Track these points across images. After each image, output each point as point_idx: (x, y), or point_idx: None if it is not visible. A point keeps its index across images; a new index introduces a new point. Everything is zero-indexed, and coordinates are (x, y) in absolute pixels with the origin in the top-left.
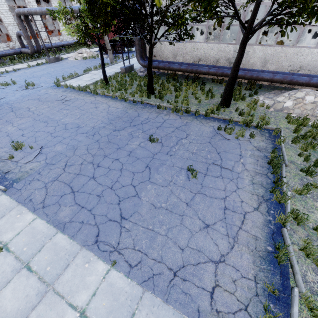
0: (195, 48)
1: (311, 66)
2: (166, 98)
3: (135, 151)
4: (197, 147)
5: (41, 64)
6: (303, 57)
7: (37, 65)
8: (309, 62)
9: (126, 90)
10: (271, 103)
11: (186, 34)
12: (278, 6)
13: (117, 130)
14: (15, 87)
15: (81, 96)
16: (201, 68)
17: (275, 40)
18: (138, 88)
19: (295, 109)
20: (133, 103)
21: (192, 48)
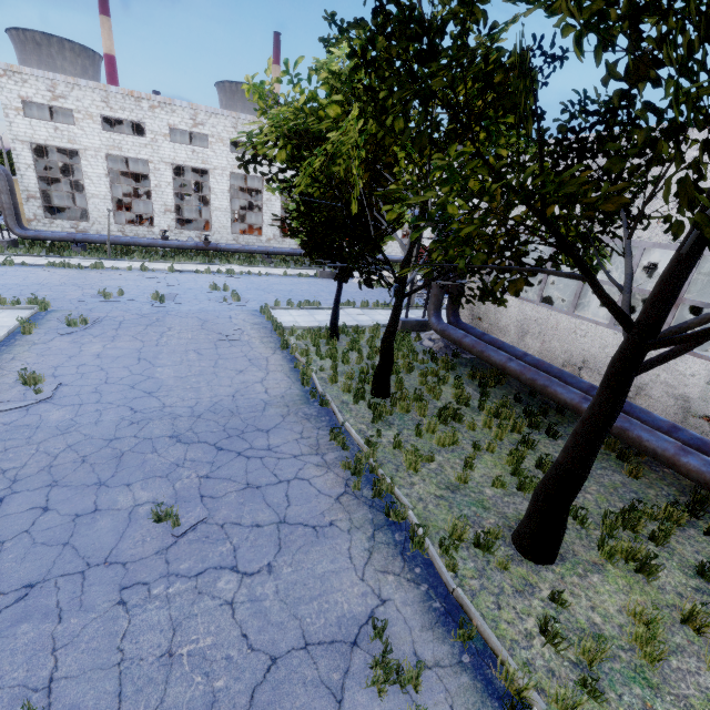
0: (579, 332)
1: None
2: (394, 422)
3: (101, 517)
4: (211, 642)
5: (306, 276)
6: None
7: (298, 276)
8: None
9: (336, 363)
10: None
11: (486, 290)
12: None
13: (177, 439)
14: (218, 295)
15: (260, 342)
16: (560, 387)
17: None
18: (365, 369)
19: None
20: (310, 397)
21: (569, 330)
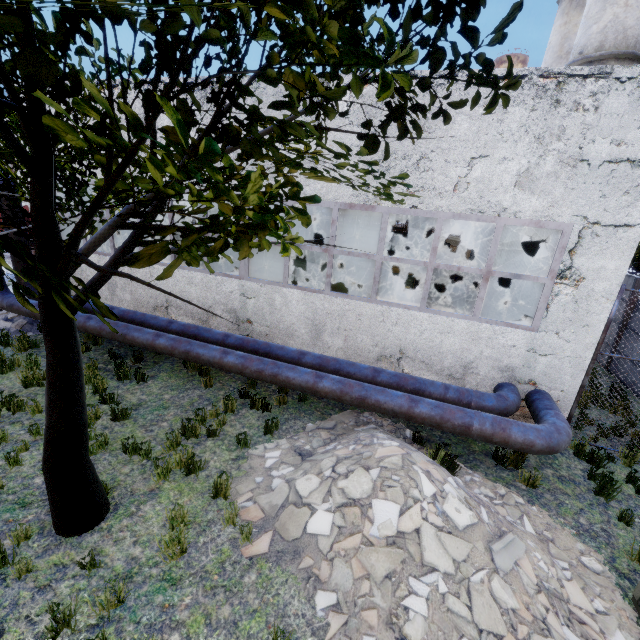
0: (154, 275)
1: (426, 353)
2: None
3: None
4: None
5: None
6: (401, 329)
7: None
8: (418, 342)
9: None
10: (278, 498)
11: None
12: (119, 199)
13: None
14: None
15: None
16: (136, 332)
17: (325, 282)
18: None
19: (336, 562)
20: None
21: (147, 276)
